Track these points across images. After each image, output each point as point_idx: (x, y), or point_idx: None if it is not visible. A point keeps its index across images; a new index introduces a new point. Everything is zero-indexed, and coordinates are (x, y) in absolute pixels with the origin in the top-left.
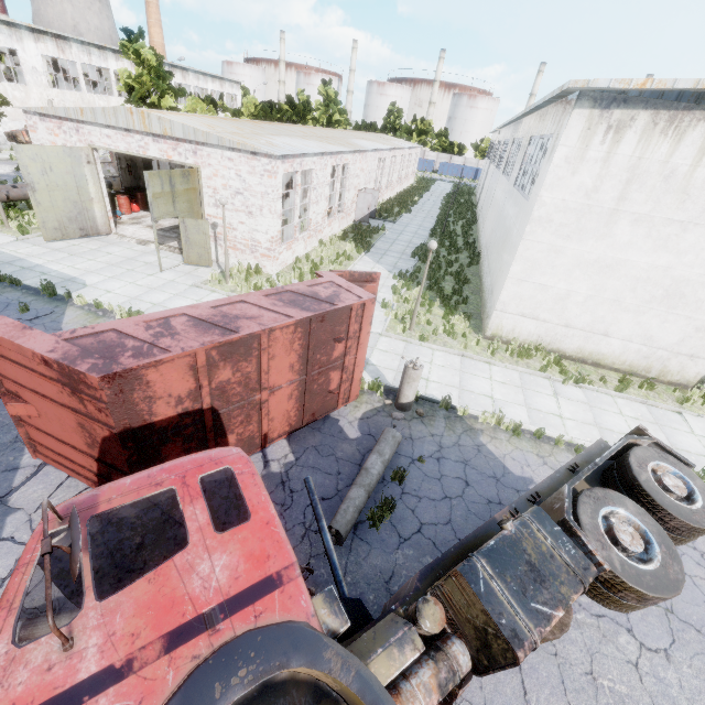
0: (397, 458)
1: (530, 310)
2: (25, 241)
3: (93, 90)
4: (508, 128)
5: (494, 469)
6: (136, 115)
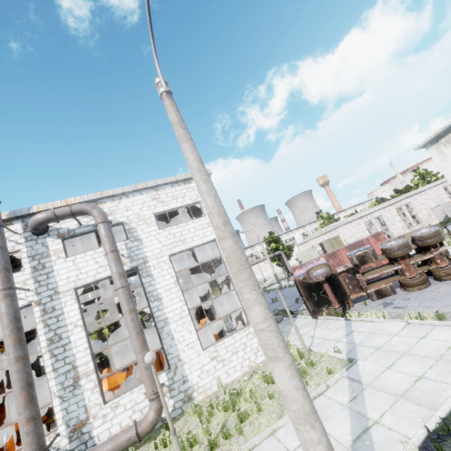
0: None
1: None
2: None
3: None
4: None
5: None
6: (318, 231)
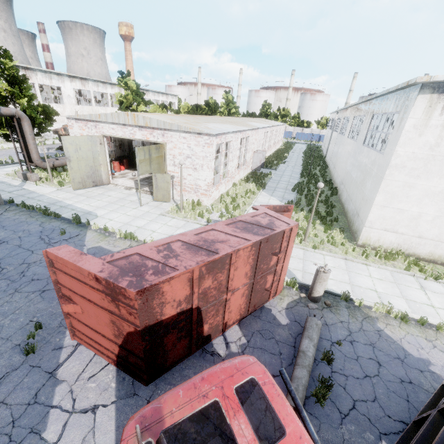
0: (320, 341)
1: (391, 226)
2: (62, 190)
3: (98, 105)
4: (346, 110)
5: (396, 351)
6: (130, 116)
